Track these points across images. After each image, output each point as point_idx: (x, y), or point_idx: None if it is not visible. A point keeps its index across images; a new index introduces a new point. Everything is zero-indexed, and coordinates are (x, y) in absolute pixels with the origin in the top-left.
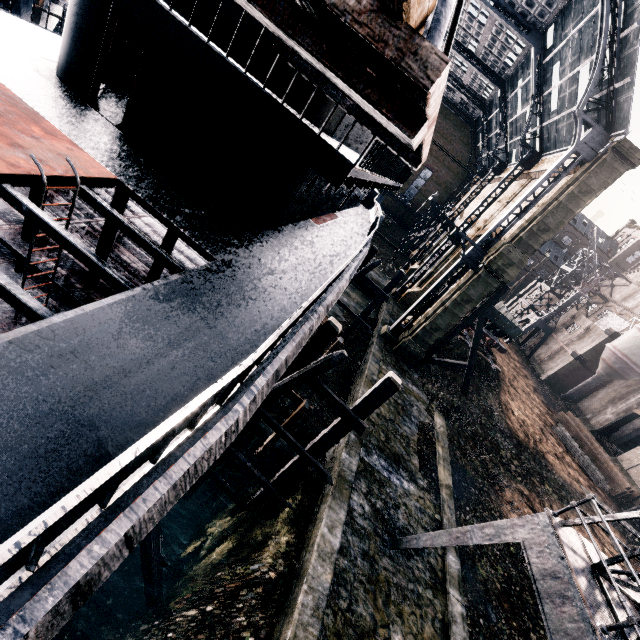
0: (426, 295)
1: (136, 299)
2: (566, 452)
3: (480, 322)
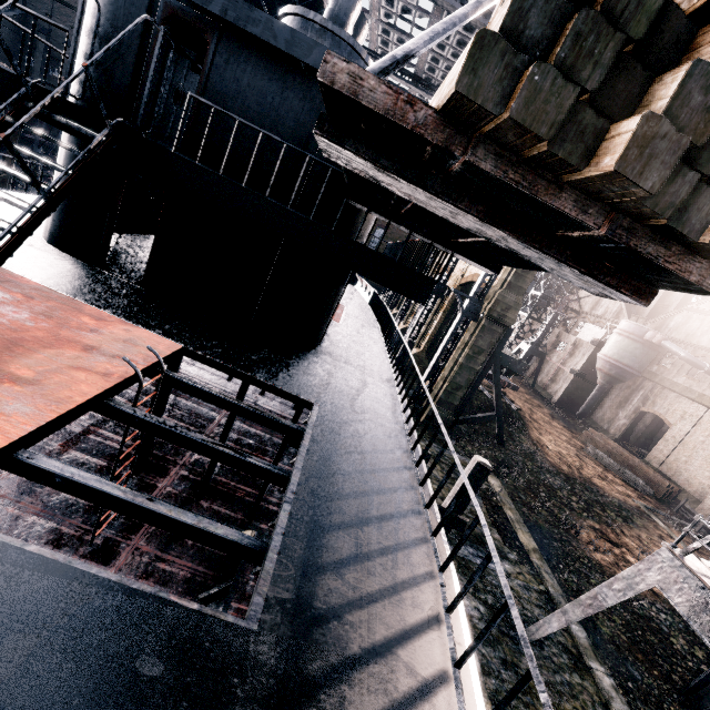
0: (438, 357)
1: (304, 484)
2: (605, 470)
3: (496, 369)
